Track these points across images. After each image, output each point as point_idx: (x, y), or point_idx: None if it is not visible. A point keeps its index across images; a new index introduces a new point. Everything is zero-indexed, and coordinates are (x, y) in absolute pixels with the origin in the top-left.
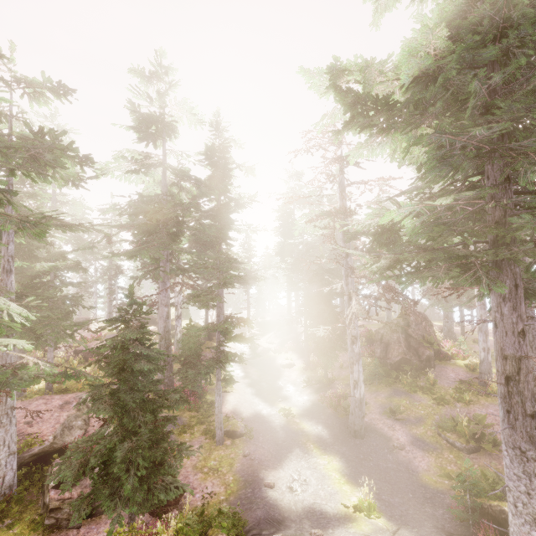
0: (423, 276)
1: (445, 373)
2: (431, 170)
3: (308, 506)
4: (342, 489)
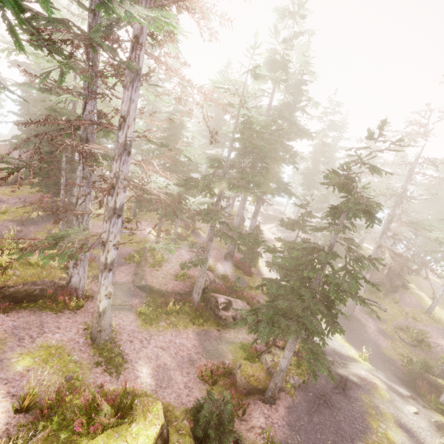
0: None
1: (404, 298)
2: None
3: (332, 348)
4: (344, 344)
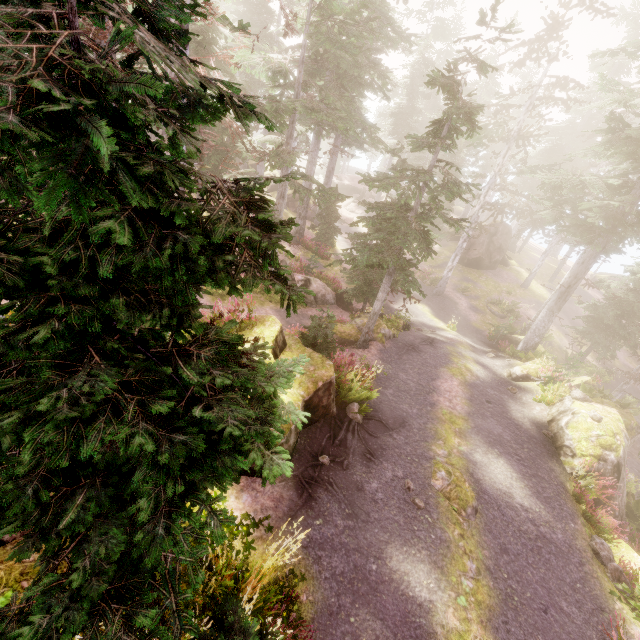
0: (569, 231)
1: (502, 274)
2: (617, 175)
3: (421, 322)
4: (434, 320)
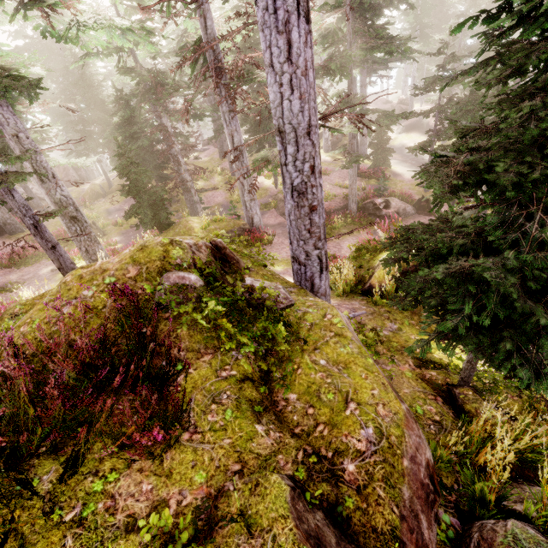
0: None
1: None
2: None
3: None
4: None
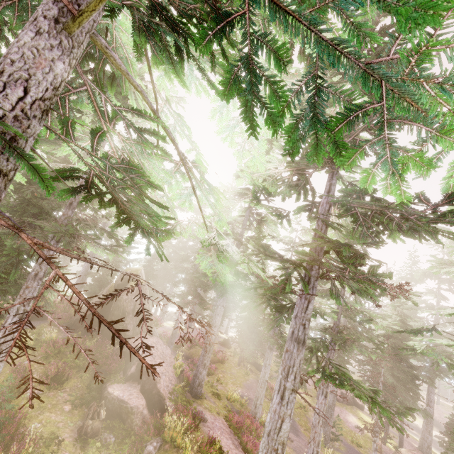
0: None
1: None
2: None
3: None
4: None
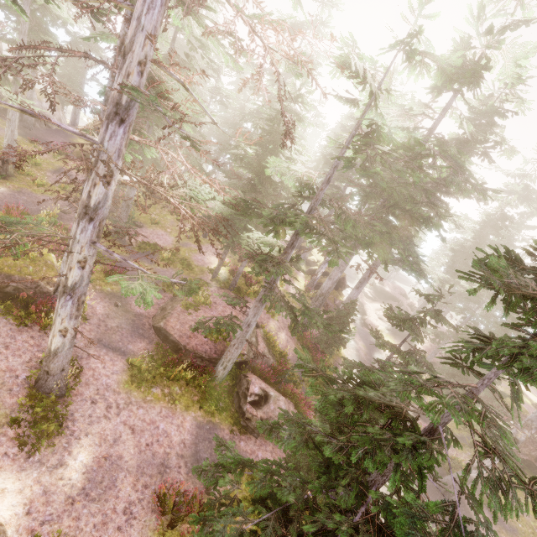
0: None
1: None
2: None
3: None
4: None
